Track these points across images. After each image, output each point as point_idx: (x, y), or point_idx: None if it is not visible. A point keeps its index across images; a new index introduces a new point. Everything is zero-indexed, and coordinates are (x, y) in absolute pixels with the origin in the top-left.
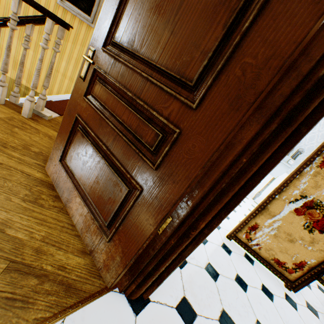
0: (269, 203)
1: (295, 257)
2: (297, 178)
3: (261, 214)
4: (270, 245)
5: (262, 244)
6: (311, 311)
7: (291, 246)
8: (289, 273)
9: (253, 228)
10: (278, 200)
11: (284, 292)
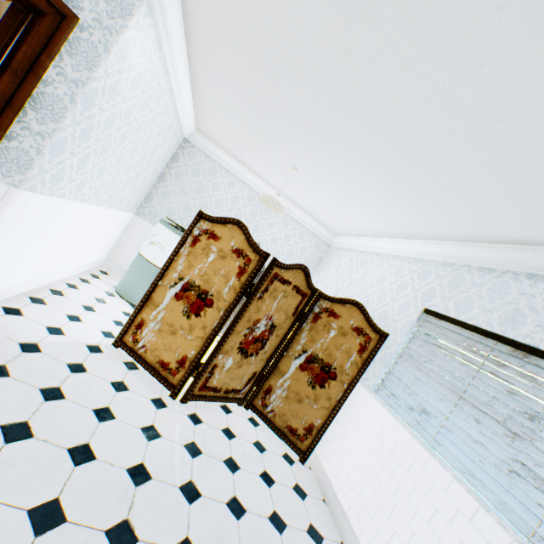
0: (154, 292)
1: (178, 353)
2: (176, 260)
3: (148, 307)
4: (156, 343)
5: (149, 345)
6: (190, 418)
7: (175, 340)
8: (174, 375)
9: (140, 326)
10: (161, 287)
11: (158, 397)
